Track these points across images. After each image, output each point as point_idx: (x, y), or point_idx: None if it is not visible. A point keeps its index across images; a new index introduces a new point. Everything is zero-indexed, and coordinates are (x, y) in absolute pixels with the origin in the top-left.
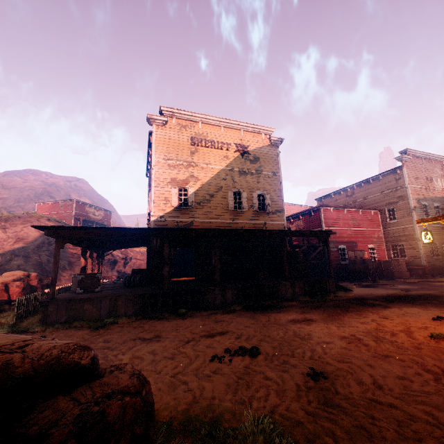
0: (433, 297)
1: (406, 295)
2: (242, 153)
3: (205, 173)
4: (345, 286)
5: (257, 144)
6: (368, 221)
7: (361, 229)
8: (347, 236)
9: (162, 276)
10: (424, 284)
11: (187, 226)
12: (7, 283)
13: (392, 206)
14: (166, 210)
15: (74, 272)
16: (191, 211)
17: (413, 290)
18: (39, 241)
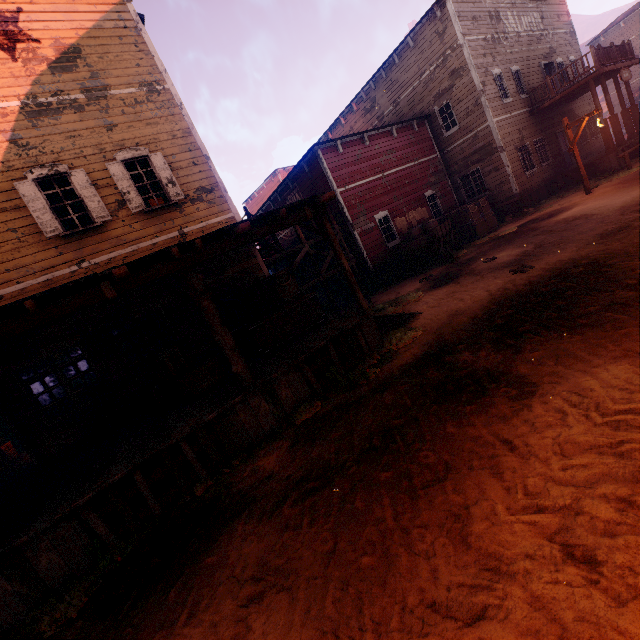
0: (600, 274)
1: (530, 286)
2: (4, 43)
3: None
4: (404, 299)
5: (49, 0)
6: (413, 146)
7: (404, 168)
8: (384, 190)
9: None
10: (534, 230)
11: None
12: None
13: (445, 99)
14: None
15: None
16: None
17: (530, 259)
18: None
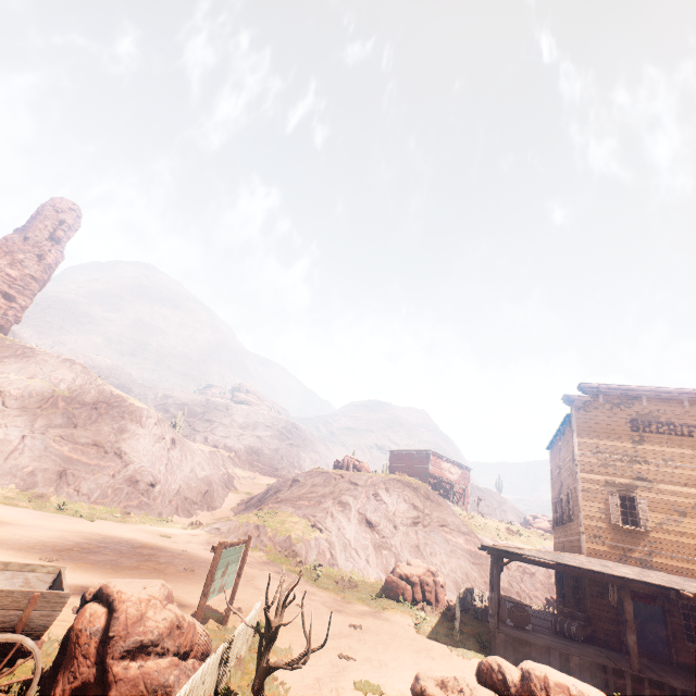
0: None
1: None
2: None
3: (663, 474)
4: None
5: None
6: None
7: None
8: None
9: (608, 633)
10: None
11: (642, 559)
12: (419, 576)
13: None
14: (602, 527)
15: (451, 567)
16: (646, 536)
17: None
18: (414, 515)
